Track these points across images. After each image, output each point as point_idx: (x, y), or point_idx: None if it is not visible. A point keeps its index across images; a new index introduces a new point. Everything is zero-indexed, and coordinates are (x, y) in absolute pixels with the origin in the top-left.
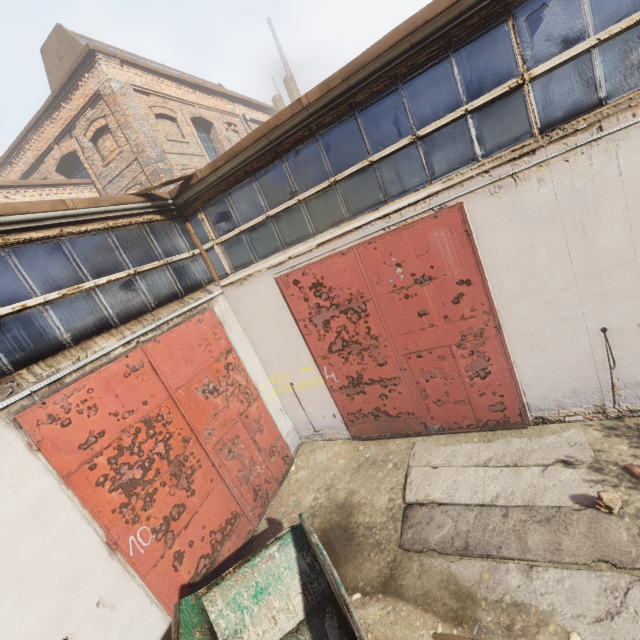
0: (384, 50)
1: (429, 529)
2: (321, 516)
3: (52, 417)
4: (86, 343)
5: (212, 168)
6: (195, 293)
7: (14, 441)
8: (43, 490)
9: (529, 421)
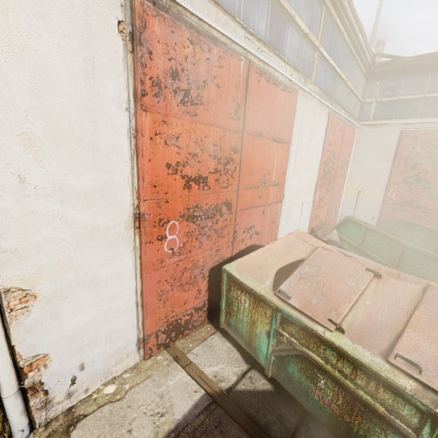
0: None
1: None
2: None
3: (331, 124)
4: (339, 106)
5: (417, 58)
6: (354, 119)
7: (325, 122)
8: (320, 147)
9: None
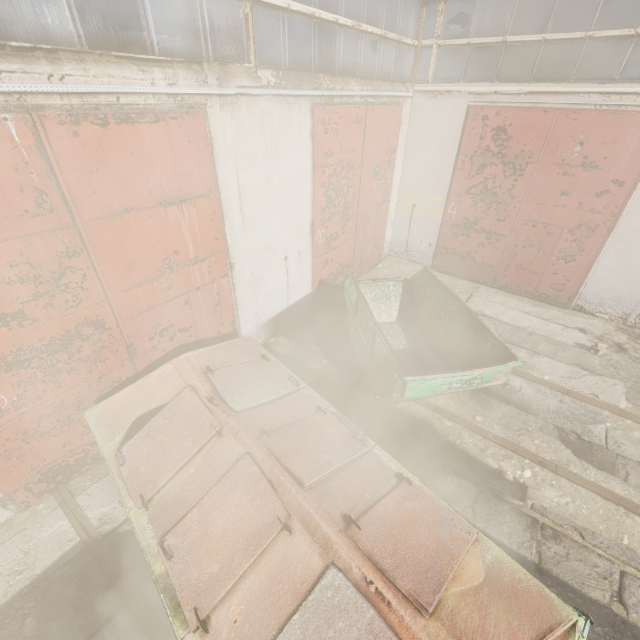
0: None
1: None
2: None
3: (323, 121)
4: (346, 79)
5: None
6: (399, 84)
7: (308, 123)
8: (306, 167)
9: (570, 306)
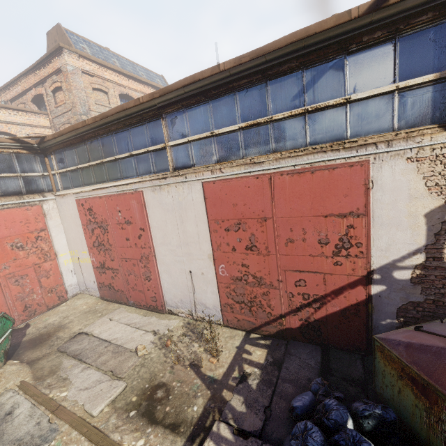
0: (113, 113)
1: (75, 344)
2: (48, 328)
3: None
4: None
5: (53, 137)
6: (34, 195)
7: None
8: None
9: (166, 311)
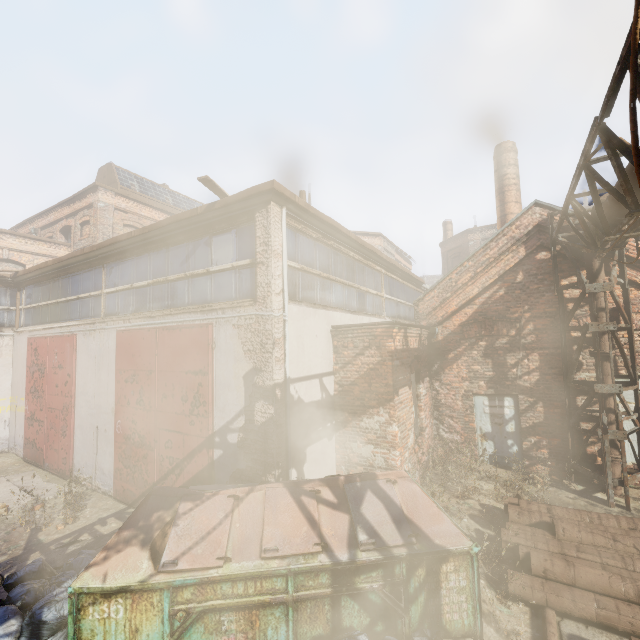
0: (67, 259)
1: None
2: None
3: None
4: None
5: (24, 273)
6: None
7: None
8: None
9: (73, 477)
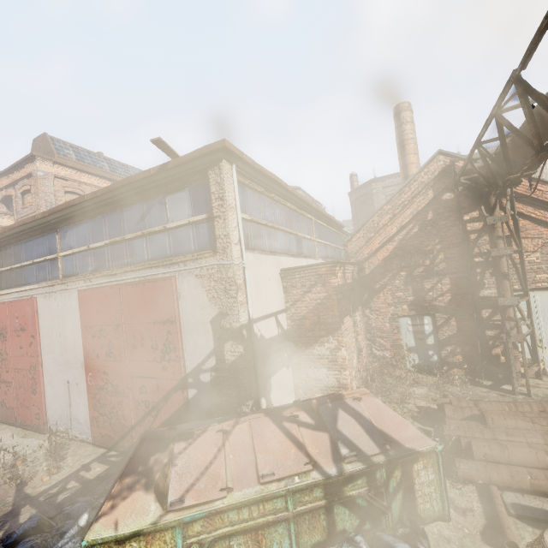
0: (18, 226)
1: None
2: None
3: None
4: None
5: None
6: None
7: None
8: None
9: (48, 430)
